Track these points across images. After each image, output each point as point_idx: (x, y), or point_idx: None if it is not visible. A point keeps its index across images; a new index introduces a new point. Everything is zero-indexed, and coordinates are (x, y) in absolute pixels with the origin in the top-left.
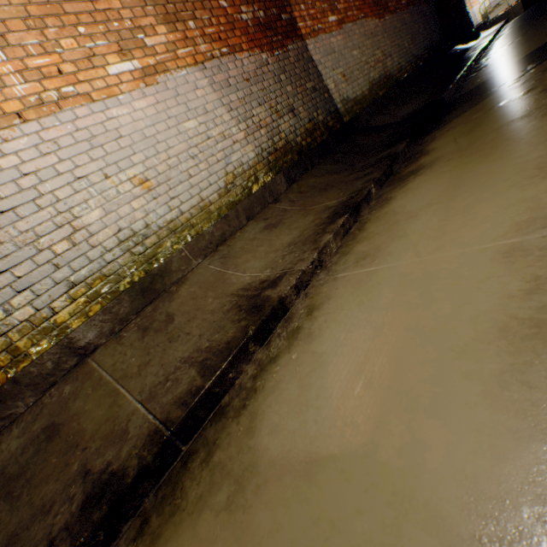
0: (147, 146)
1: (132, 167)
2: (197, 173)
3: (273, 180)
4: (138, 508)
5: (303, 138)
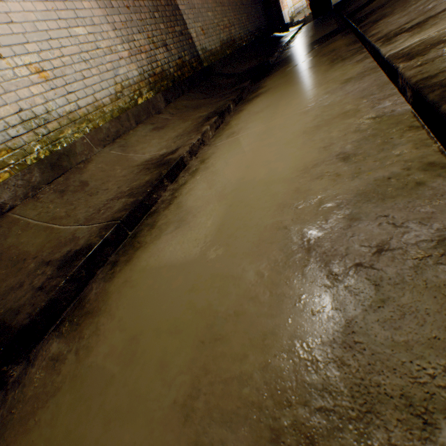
0: (40, 39)
1: (27, 54)
2: (90, 76)
3: (154, 97)
4: (105, 263)
5: (175, 70)
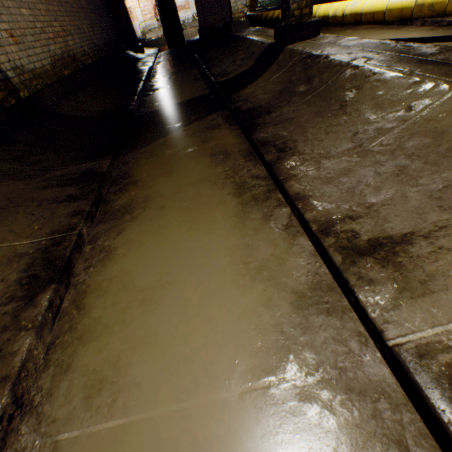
0: None
1: None
2: None
3: None
4: None
5: None
